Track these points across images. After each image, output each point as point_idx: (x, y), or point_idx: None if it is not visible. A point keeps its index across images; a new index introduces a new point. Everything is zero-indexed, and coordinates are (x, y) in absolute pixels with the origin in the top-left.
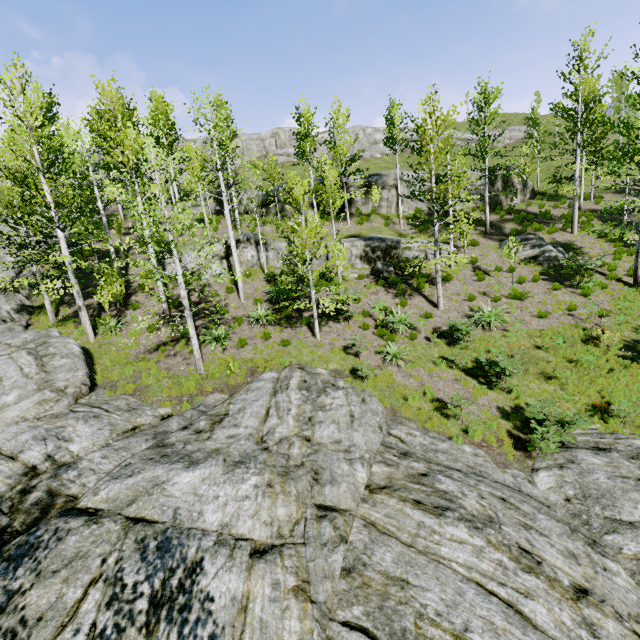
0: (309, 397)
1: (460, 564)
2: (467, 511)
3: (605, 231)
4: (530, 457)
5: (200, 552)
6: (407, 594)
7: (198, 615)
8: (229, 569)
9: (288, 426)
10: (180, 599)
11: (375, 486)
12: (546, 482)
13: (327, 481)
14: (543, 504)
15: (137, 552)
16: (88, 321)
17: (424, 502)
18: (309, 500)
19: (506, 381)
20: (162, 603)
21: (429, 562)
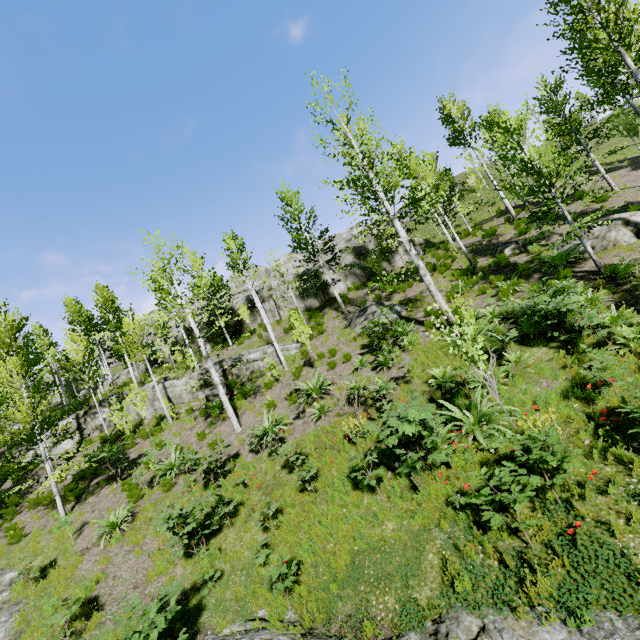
0: None
1: None
2: None
3: (463, 266)
4: None
5: None
6: None
7: None
8: None
9: None
10: None
11: None
12: None
13: None
14: None
15: None
16: None
17: None
18: None
19: (222, 535)
20: None
21: None
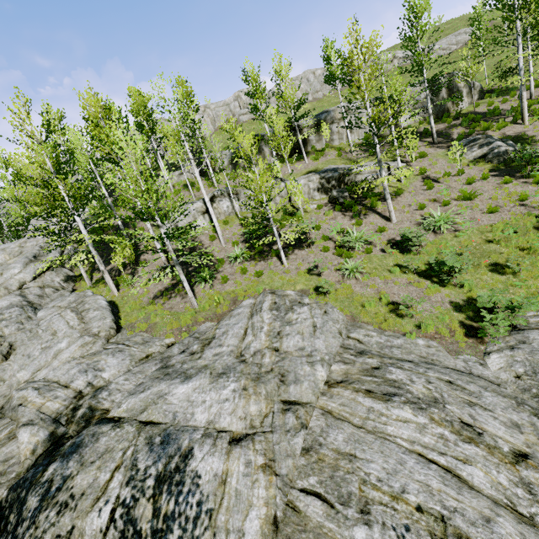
0: (278, 315)
1: (404, 439)
2: (413, 395)
3: None
4: (482, 342)
5: (191, 443)
6: (354, 466)
7: (189, 488)
8: (212, 454)
9: (261, 341)
10: (177, 477)
11: (333, 381)
12: (497, 363)
13: (292, 381)
14: (493, 383)
15: (147, 446)
16: (111, 281)
17: (374, 391)
18: (276, 398)
19: (459, 277)
20: (164, 480)
21: (376, 439)
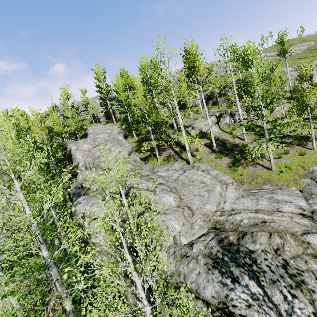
0: None
1: None
2: None
3: None
4: None
5: None
6: None
7: None
8: None
9: None
10: None
11: None
12: None
13: None
14: None
15: None
16: (191, 157)
17: None
18: None
19: None
20: None
21: None
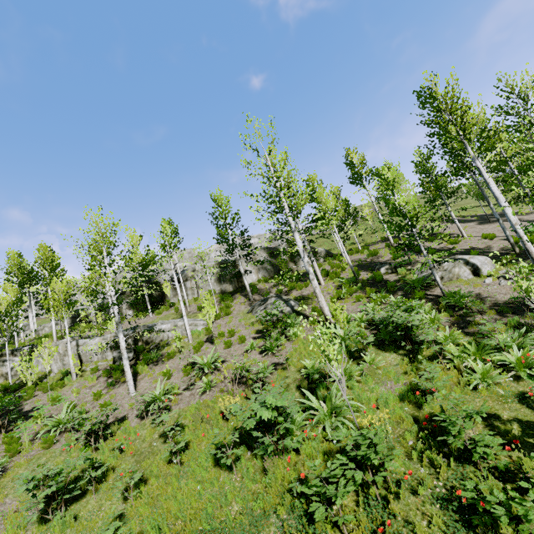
0: None
1: None
2: None
3: (349, 276)
4: None
5: None
6: None
7: None
8: None
9: None
10: None
11: None
12: None
13: None
14: None
15: None
16: None
17: None
18: None
19: (84, 501)
20: None
21: None
